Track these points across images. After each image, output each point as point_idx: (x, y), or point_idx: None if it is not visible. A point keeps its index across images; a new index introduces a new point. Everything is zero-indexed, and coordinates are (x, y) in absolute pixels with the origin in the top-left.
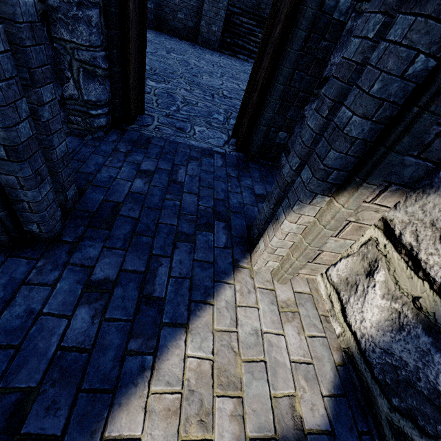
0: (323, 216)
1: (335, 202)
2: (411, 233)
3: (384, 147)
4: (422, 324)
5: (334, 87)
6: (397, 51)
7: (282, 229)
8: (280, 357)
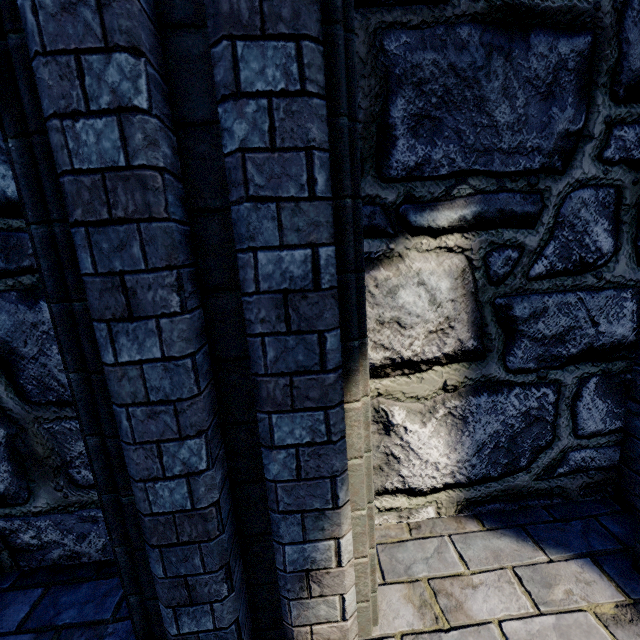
0: (355, 443)
1: (355, 404)
2: (374, 350)
3: (353, 274)
4: (470, 394)
5: (136, 240)
6: (311, 106)
7: (348, 560)
8: (551, 639)
